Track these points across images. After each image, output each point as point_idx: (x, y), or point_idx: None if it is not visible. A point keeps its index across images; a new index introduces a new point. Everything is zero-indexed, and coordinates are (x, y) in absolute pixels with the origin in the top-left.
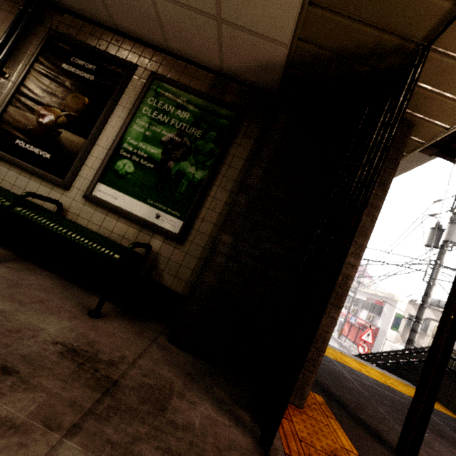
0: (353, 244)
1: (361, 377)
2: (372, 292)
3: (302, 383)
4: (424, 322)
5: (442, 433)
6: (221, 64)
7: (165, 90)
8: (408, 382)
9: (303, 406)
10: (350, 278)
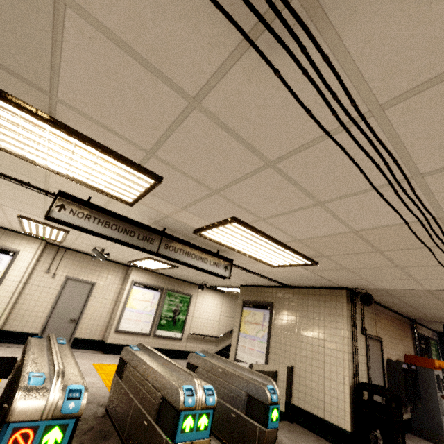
0: None
1: None
2: None
3: None
4: None
5: None
6: (435, 329)
7: (430, 342)
8: None
9: None
10: None
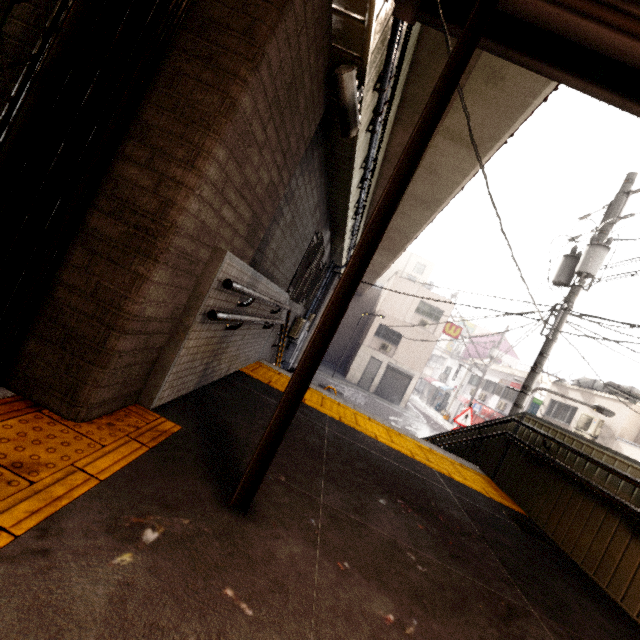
0: (183, 145)
1: (359, 440)
2: (509, 371)
3: (75, 380)
4: (569, 410)
5: (435, 510)
6: None
7: None
8: (475, 466)
9: (79, 418)
10: (173, 206)
